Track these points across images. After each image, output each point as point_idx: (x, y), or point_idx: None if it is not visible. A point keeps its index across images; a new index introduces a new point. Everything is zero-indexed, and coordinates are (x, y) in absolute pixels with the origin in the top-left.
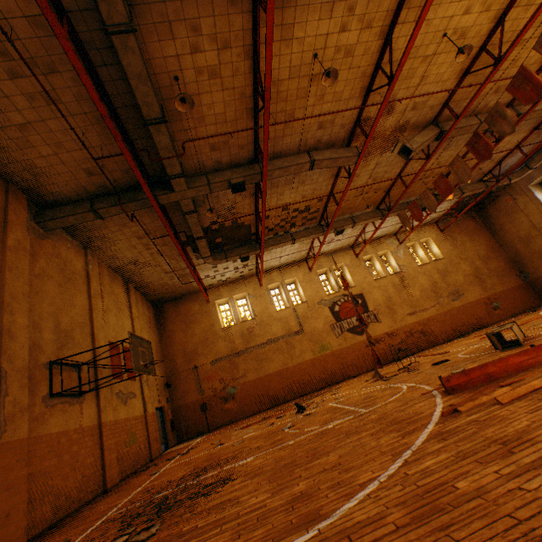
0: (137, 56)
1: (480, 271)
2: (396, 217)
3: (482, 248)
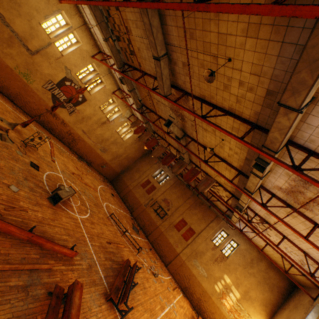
0: None
1: (120, 157)
2: None
3: (133, 155)
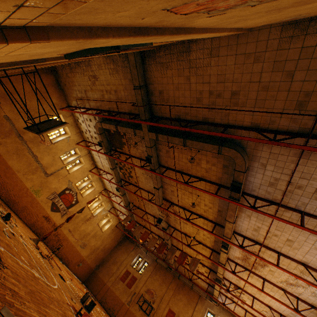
0: (210, 150)
1: (98, 250)
2: (124, 208)
3: (109, 245)
